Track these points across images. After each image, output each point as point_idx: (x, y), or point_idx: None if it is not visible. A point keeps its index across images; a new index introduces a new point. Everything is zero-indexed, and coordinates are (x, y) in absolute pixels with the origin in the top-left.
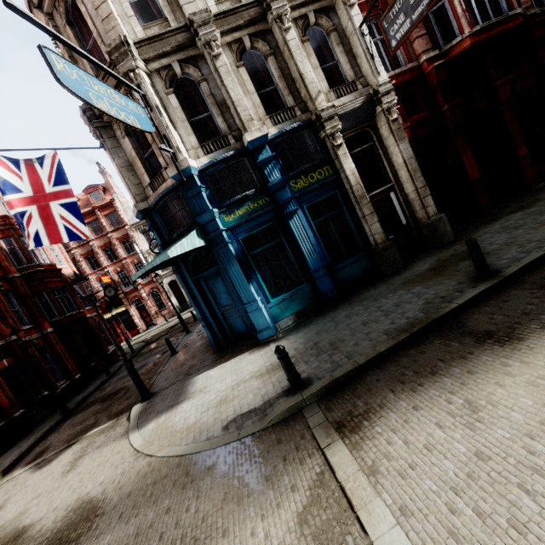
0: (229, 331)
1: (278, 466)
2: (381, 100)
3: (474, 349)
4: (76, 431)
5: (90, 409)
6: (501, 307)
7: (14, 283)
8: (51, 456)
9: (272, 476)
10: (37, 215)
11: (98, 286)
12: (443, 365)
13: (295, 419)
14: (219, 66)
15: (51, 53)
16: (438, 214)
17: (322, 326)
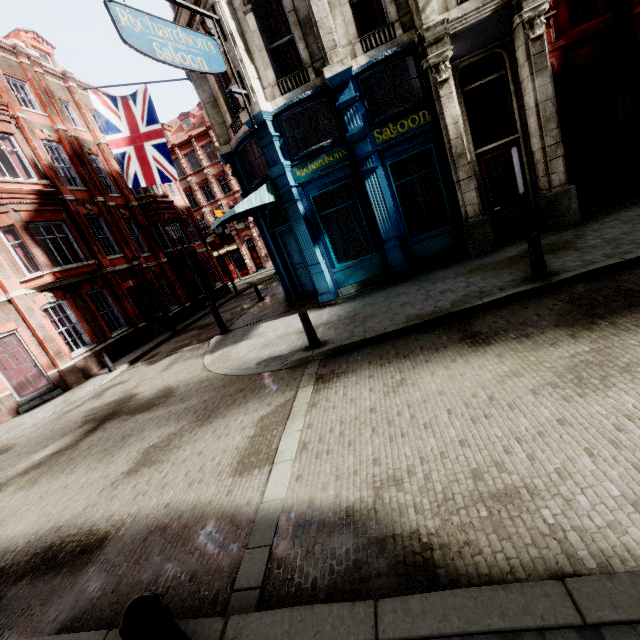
0: (300, 289)
1: (271, 392)
2: (522, 5)
3: (451, 345)
4: (176, 346)
5: (190, 333)
6: (515, 313)
7: (133, 212)
8: (158, 359)
9: (264, 396)
10: (135, 157)
11: (212, 220)
12: (418, 352)
13: (301, 368)
14: None
15: (116, 5)
16: (566, 185)
17: (373, 300)
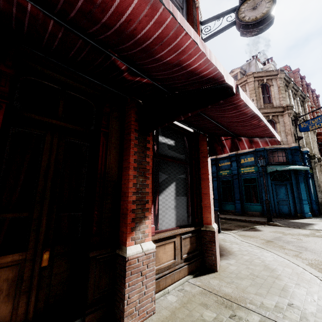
0: (277, 210)
1: None
2: (320, 161)
3: None
4: (231, 226)
5: None
6: None
7: None
8: (247, 229)
9: None
10: None
11: None
12: None
13: None
14: None
15: None
16: None
17: None
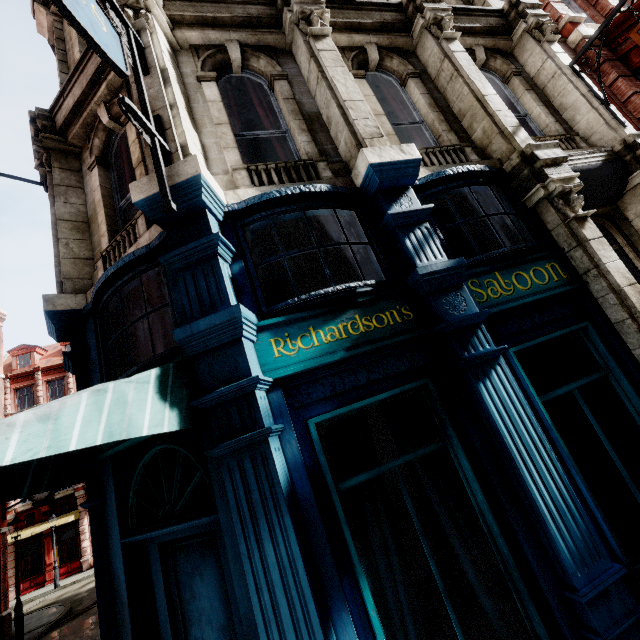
0: None
1: None
2: None
3: None
4: None
5: None
6: None
7: None
8: None
9: None
10: None
11: None
12: None
13: None
14: (320, 49)
15: None
16: None
17: None
